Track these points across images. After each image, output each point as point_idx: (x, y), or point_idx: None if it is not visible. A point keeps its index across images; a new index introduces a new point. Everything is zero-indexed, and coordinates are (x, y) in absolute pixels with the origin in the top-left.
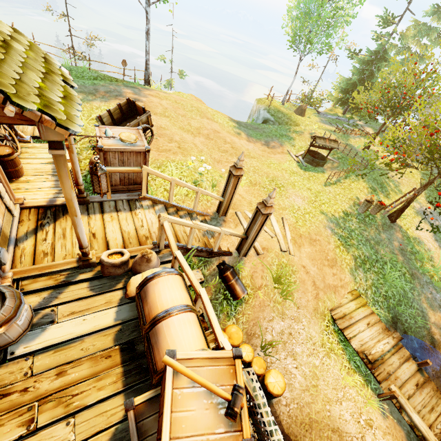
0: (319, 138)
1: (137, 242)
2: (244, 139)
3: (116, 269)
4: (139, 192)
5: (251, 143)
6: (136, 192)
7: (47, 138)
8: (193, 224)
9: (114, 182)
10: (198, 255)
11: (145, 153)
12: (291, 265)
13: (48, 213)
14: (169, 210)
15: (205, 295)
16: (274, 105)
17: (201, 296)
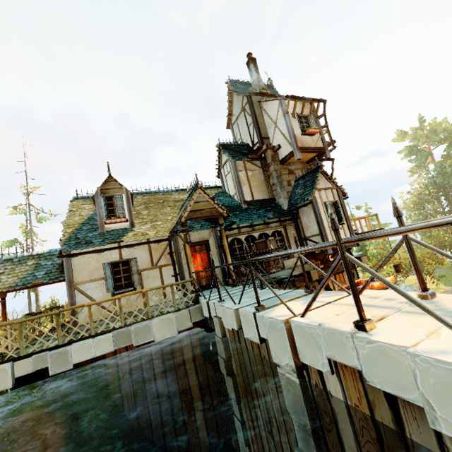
0: None
1: None
2: None
3: None
4: None
5: None
6: None
7: None
8: None
9: None
10: None
11: None
12: None
13: None
14: None
15: None
16: None
17: None
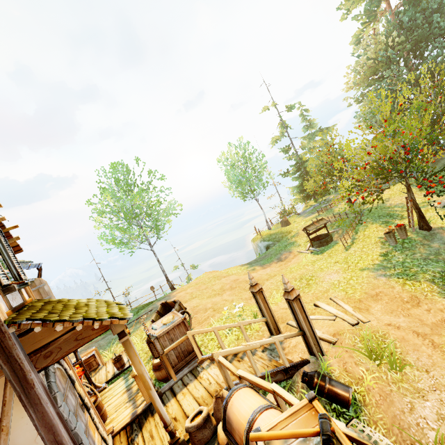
0: (308, 226)
1: (212, 399)
2: (259, 270)
3: (203, 432)
4: (196, 359)
5: (267, 268)
6: (194, 360)
7: (116, 332)
8: (244, 346)
9: (173, 362)
10: (275, 381)
11: (183, 321)
12: (375, 332)
13: (134, 427)
14: (228, 358)
15: (277, 387)
16: (264, 234)
17: (275, 391)
